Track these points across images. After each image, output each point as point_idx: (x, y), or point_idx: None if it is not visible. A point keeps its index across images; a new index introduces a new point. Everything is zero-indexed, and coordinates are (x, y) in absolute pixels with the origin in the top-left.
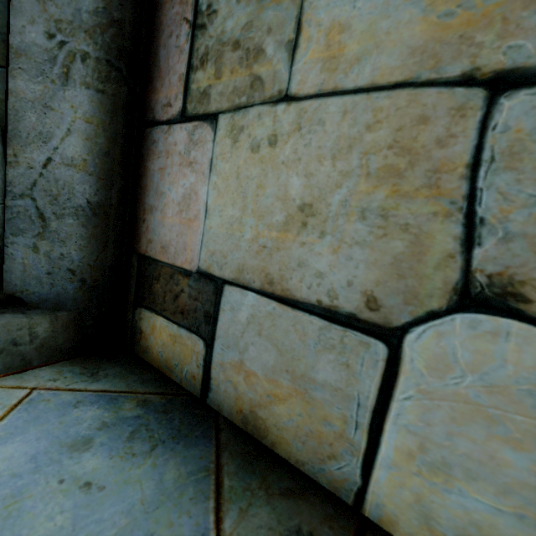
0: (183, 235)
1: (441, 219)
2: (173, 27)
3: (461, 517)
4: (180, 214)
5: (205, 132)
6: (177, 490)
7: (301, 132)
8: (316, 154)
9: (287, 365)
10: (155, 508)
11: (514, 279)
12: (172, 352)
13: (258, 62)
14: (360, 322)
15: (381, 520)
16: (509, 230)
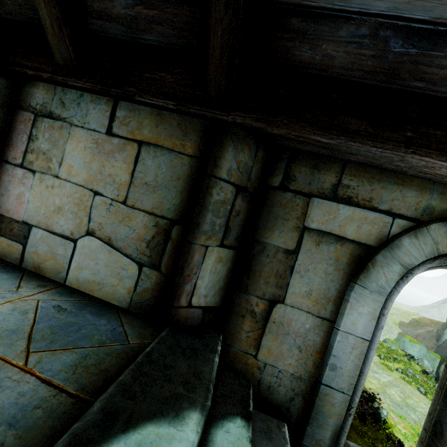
0: (17, 208)
1: (86, 216)
2: (21, 132)
3: (83, 277)
4: (17, 200)
5: (30, 175)
6: (7, 278)
7: (60, 188)
8: (63, 195)
9: (51, 250)
10: (0, 280)
11: (95, 230)
12: (8, 250)
13: (50, 163)
14: (69, 238)
15: (69, 284)
16: (95, 221)
